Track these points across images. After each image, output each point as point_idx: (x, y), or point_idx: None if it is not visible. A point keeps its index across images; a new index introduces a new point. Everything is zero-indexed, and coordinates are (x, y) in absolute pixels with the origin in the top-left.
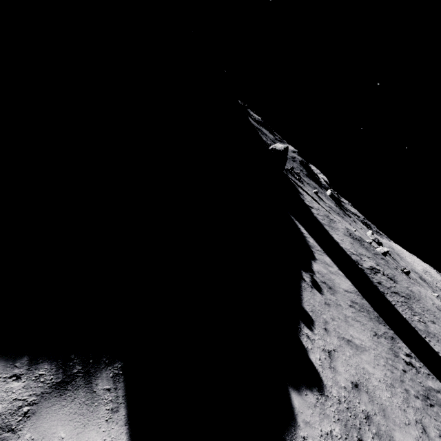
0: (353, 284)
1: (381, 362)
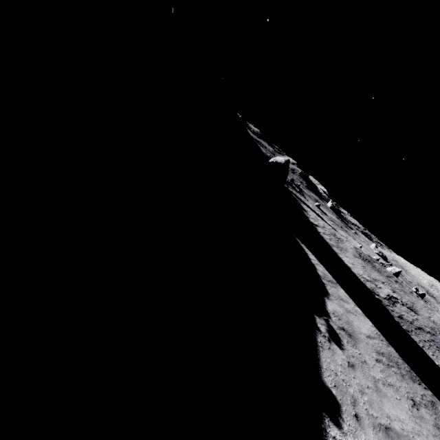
0: (374, 324)
1: None
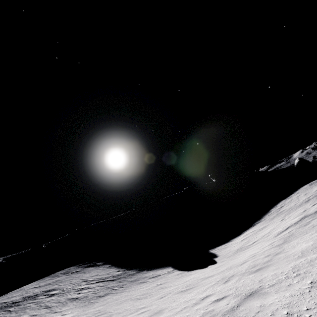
0: None
1: None
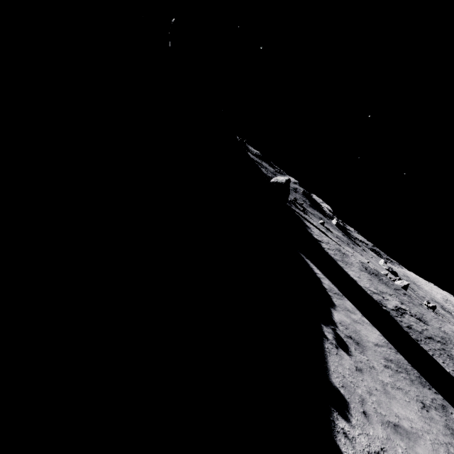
0: (381, 333)
1: (442, 453)
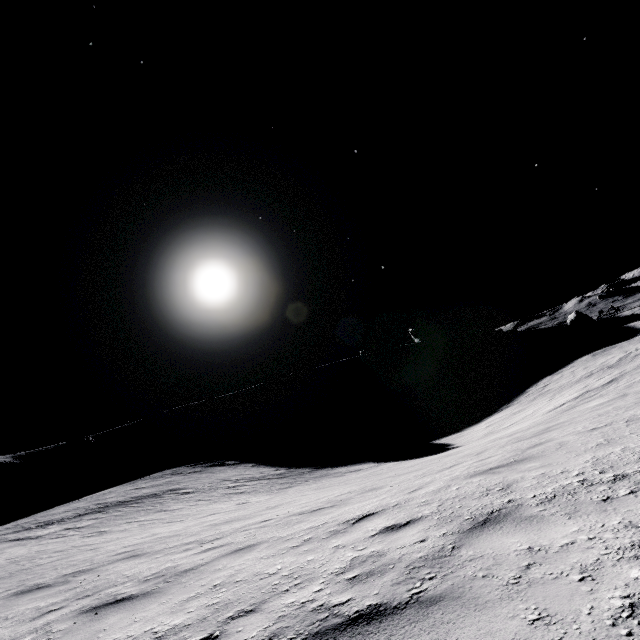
0: None
1: None
